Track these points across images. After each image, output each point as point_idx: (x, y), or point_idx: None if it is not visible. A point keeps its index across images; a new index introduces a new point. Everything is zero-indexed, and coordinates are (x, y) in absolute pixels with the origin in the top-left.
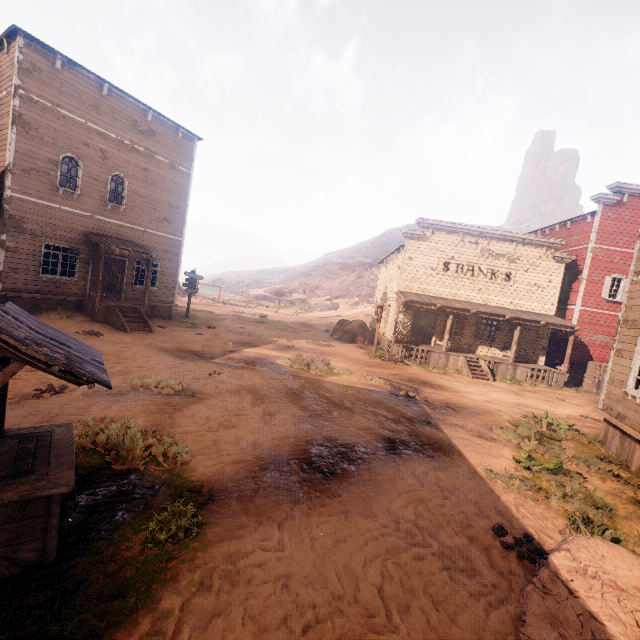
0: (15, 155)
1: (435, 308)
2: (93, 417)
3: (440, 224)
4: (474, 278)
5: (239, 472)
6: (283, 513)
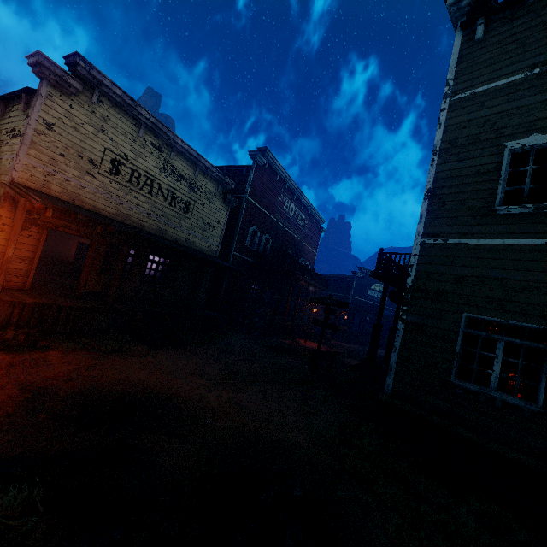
0: None
1: (105, 232)
2: None
3: (115, 90)
4: (152, 198)
5: None
6: None
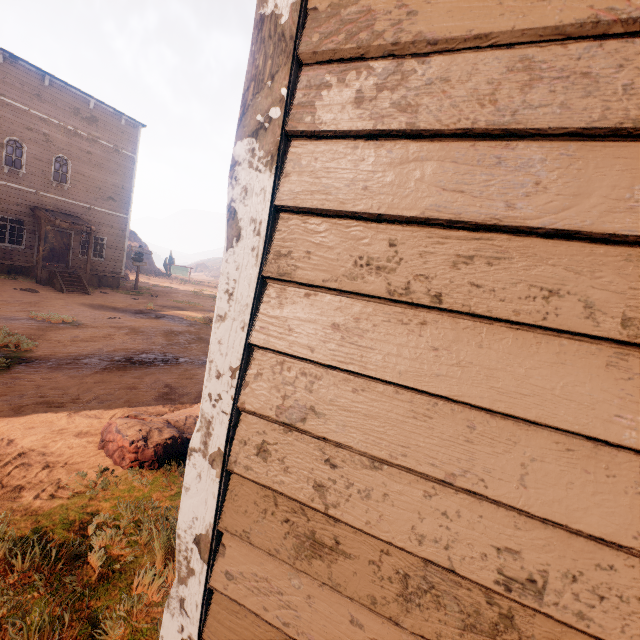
0: None
1: None
2: None
3: None
4: None
5: (67, 357)
6: (75, 371)
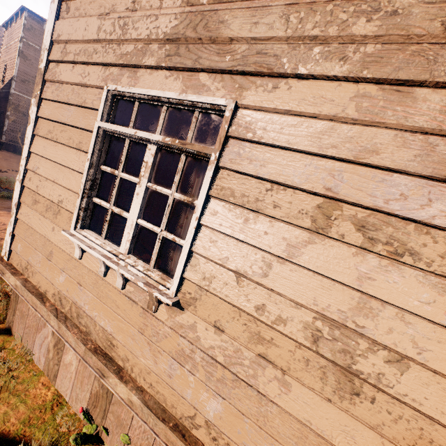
0: (18, 72)
1: None
2: (7, 178)
3: None
4: None
5: None
6: None
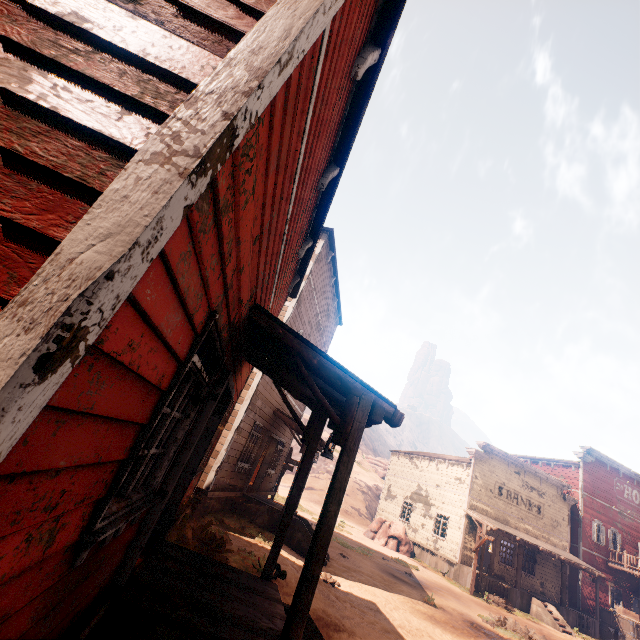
0: None
1: (514, 540)
2: None
3: (498, 451)
4: (518, 506)
5: None
6: None
